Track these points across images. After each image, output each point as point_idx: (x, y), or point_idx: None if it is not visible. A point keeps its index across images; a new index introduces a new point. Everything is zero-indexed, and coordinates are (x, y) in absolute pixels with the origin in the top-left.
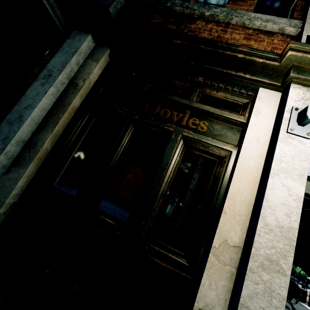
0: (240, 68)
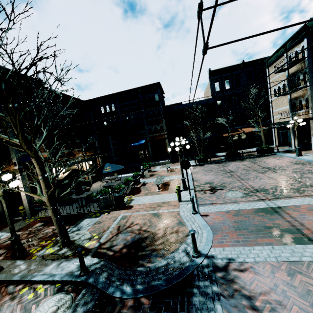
0: (10, 172)
